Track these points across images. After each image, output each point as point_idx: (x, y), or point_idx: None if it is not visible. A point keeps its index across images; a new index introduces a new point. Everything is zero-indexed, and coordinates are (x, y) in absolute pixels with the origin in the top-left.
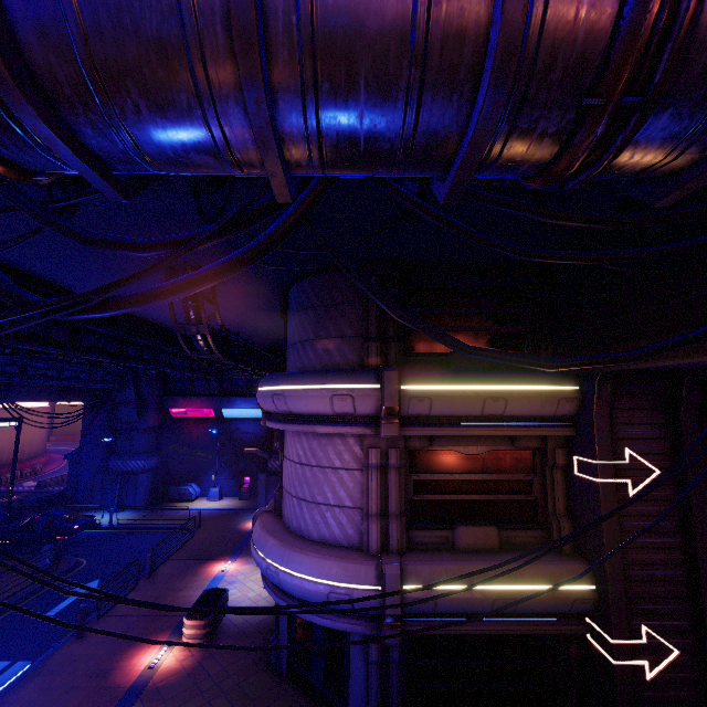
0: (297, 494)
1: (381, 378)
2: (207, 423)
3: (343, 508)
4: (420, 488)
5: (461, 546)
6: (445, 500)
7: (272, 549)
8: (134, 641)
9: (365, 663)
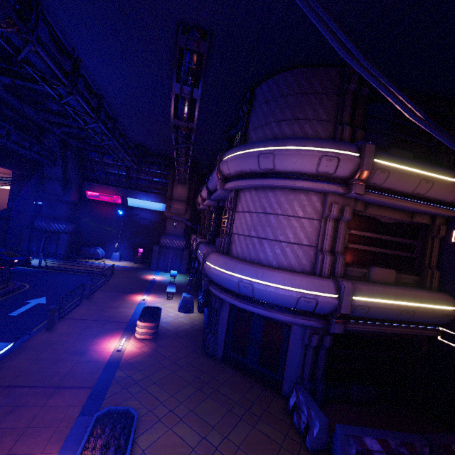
0: (259, 235)
1: (363, 148)
2: (114, 207)
3: (300, 245)
4: (350, 240)
5: (374, 279)
6: (364, 250)
7: (244, 269)
8: (96, 334)
9: (304, 347)
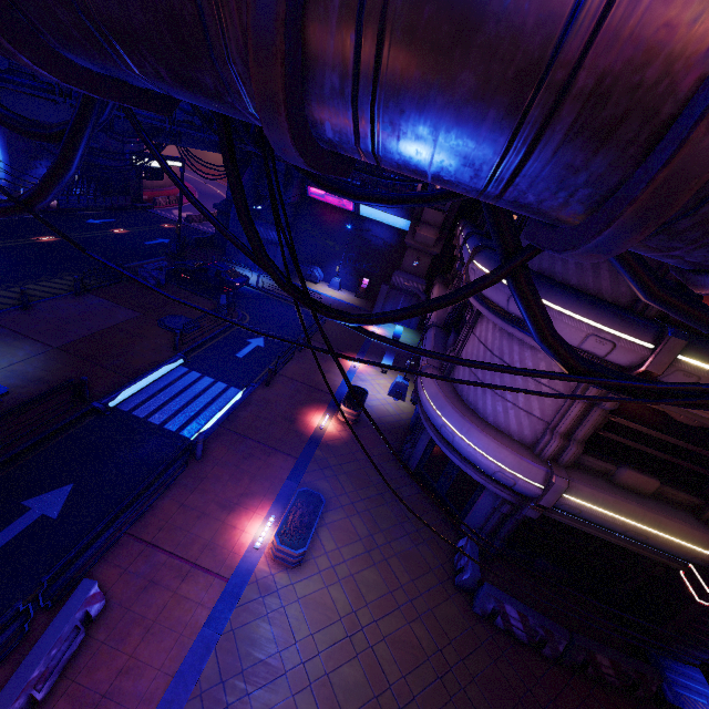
0: (485, 380)
1: (662, 341)
2: (341, 214)
3: (529, 414)
4: (609, 427)
5: (618, 481)
6: (625, 444)
7: (451, 415)
8: (304, 403)
9: (493, 508)
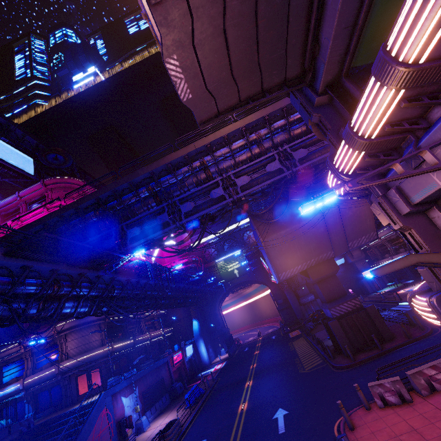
0: None
1: None
2: None
3: None
4: None
5: None
6: None
7: None
8: None
9: None
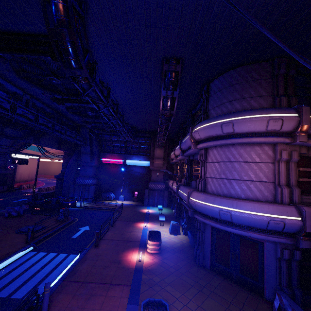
0: (227, 177)
1: (300, 110)
2: (118, 166)
3: (261, 182)
4: (300, 175)
5: None
6: None
7: (221, 201)
8: (123, 250)
9: (277, 260)
